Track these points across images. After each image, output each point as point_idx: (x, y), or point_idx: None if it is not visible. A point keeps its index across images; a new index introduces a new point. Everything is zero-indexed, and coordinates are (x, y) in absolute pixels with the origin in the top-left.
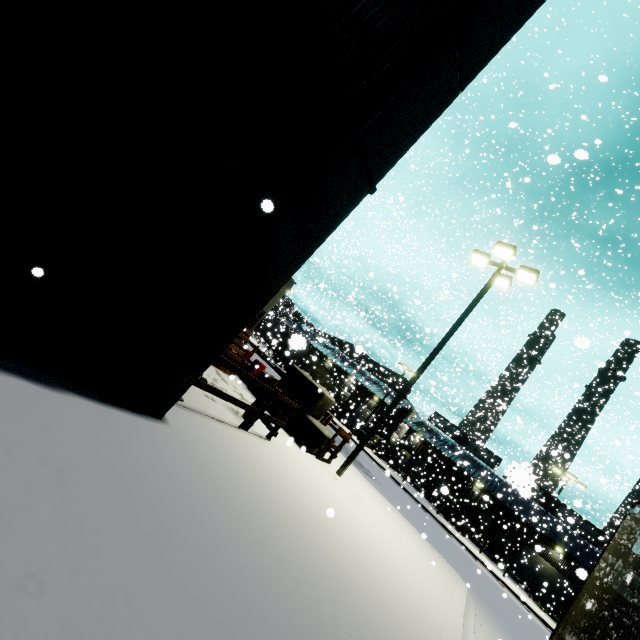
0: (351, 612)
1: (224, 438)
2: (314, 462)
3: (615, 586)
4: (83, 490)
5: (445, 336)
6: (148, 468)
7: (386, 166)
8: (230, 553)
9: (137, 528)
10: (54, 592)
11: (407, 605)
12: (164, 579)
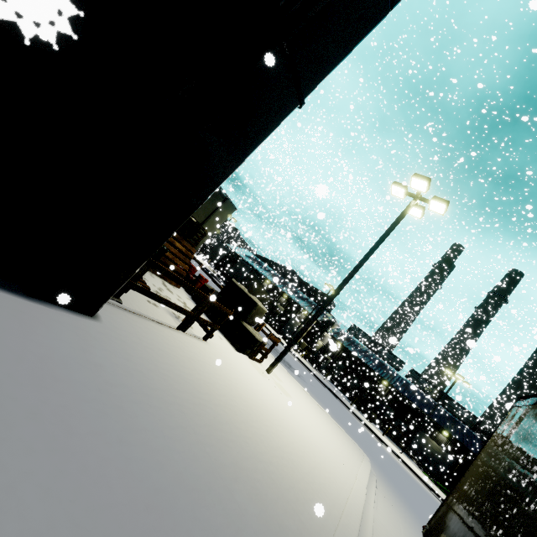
0: (265, 489)
1: (159, 337)
2: (246, 361)
3: (501, 468)
4: None
5: (364, 257)
6: (67, 359)
7: (315, 79)
8: (147, 439)
9: (39, 415)
10: None
11: (318, 480)
12: (62, 466)
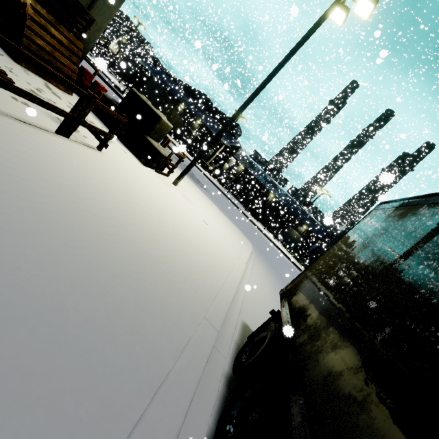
0: (151, 278)
1: (20, 137)
2: (152, 174)
3: (354, 256)
4: None
5: (274, 69)
6: None
7: None
8: None
9: None
10: None
11: (208, 263)
12: None
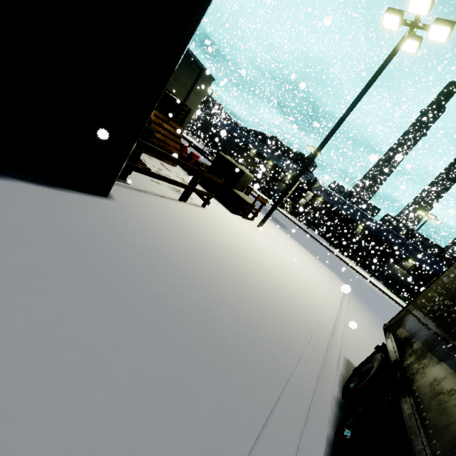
0: (261, 306)
1: (165, 208)
2: (240, 220)
3: None
4: (31, 249)
5: (347, 110)
6: (95, 231)
7: None
8: (168, 280)
9: (85, 271)
10: (5, 319)
11: (302, 299)
12: (110, 301)
